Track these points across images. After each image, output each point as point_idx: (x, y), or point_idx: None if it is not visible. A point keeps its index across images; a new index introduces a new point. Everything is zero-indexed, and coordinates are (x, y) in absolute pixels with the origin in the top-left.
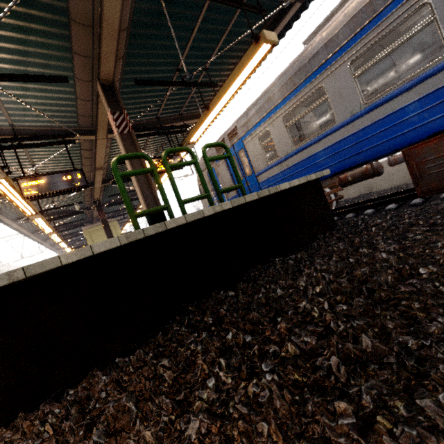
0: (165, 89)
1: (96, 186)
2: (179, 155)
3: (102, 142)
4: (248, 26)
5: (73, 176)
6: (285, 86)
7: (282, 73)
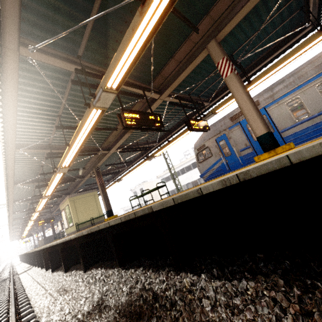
0: (209, 71)
1: (111, 151)
2: (206, 120)
3: (158, 103)
4: (273, 38)
5: (155, 118)
6: (320, 66)
7: (311, 60)
